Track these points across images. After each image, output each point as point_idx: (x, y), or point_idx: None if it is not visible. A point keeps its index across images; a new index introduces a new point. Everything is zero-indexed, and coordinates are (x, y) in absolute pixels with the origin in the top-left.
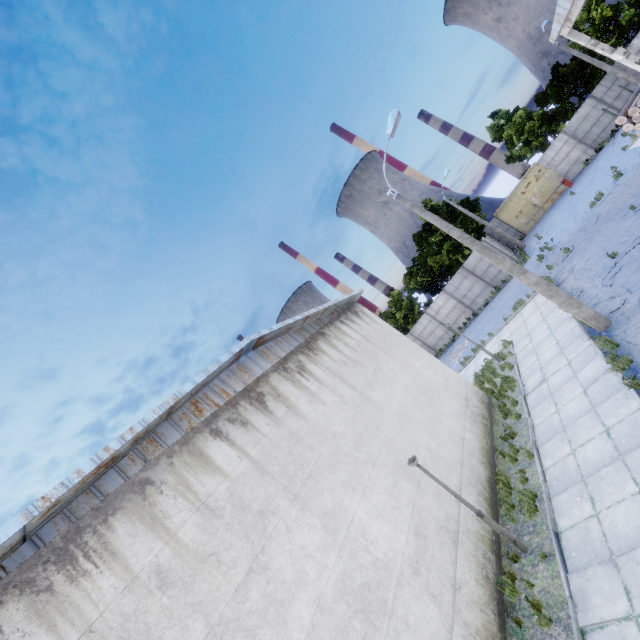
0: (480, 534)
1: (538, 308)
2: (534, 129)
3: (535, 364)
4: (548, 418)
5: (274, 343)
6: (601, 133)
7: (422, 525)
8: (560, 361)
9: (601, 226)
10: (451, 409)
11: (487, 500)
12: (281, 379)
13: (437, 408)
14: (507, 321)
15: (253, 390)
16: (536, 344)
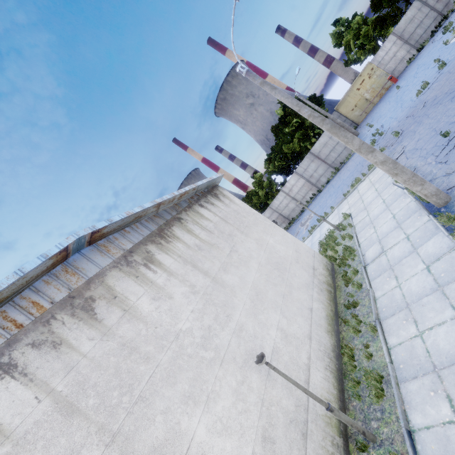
0: (328, 416)
1: (373, 185)
2: (368, 34)
3: (373, 236)
4: (389, 292)
5: (120, 234)
6: (423, 34)
7: (271, 425)
8: (398, 235)
9: (429, 110)
10: (301, 281)
11: (333, 373)
12: (121, 276)
13: (288, 282)
14: (346, 196)
15: (80, 296)
16: (373, 217)
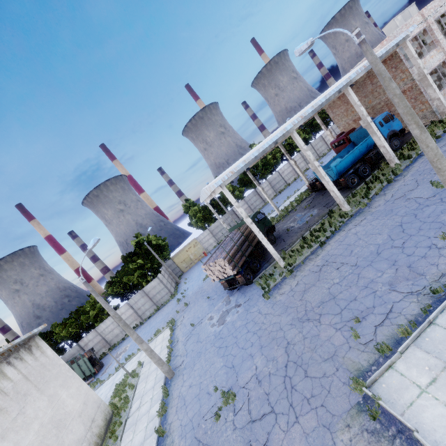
0: None
1: (163, 341)
2: (200, 218)
3: (142, 390)
4: (127, 444)
5: None
6: (222, 236)
7: None
8: (150, 394)
9: (200, 298)
10: (74, 437)
11: None
12: None
13: (62, 440)
14: (149, 342)
15: None
16: (150, 372)
